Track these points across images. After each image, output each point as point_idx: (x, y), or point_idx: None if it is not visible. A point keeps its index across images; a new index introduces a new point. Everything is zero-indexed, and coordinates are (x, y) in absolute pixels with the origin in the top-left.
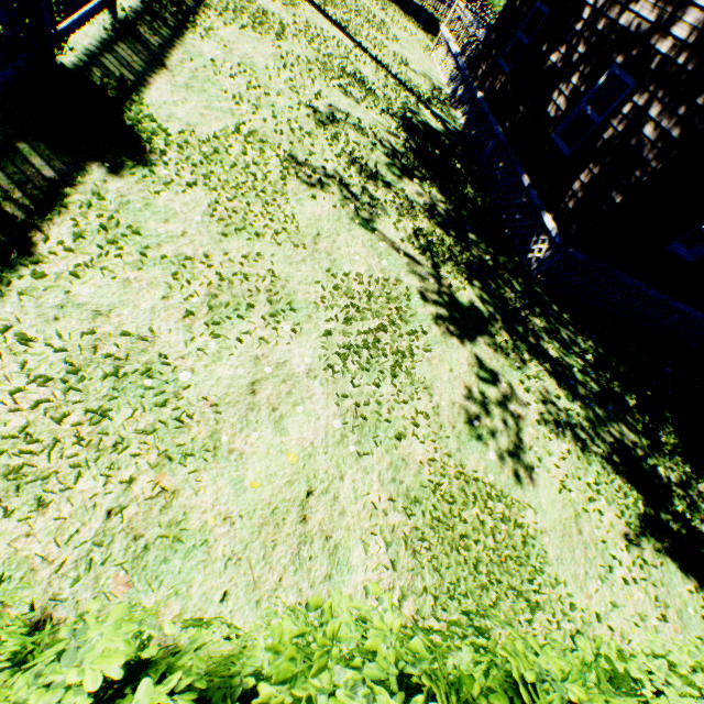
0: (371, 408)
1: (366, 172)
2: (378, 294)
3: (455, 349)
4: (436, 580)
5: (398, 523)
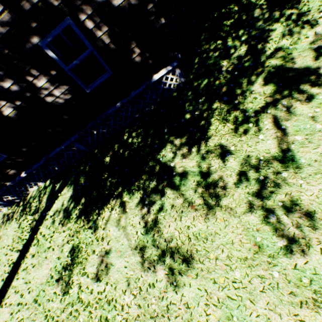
0: None
1: (211, 194)
2: None
3: None
4: None
5: None
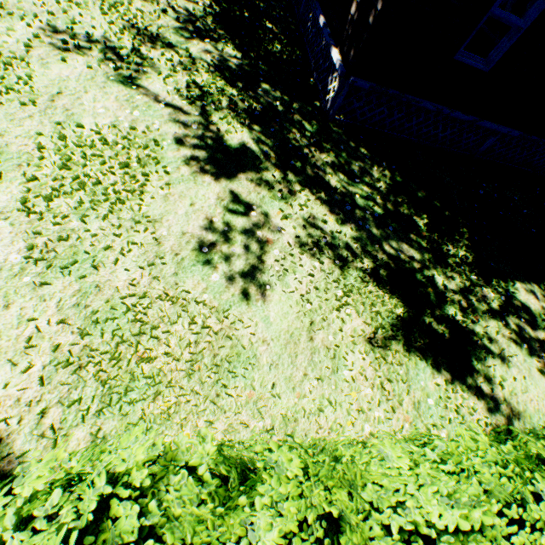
0: (71, 243)
1: (145, 36)
2: (121, 142)
3: (206, 186)
4: (100, 391)
5: (67, 343)
